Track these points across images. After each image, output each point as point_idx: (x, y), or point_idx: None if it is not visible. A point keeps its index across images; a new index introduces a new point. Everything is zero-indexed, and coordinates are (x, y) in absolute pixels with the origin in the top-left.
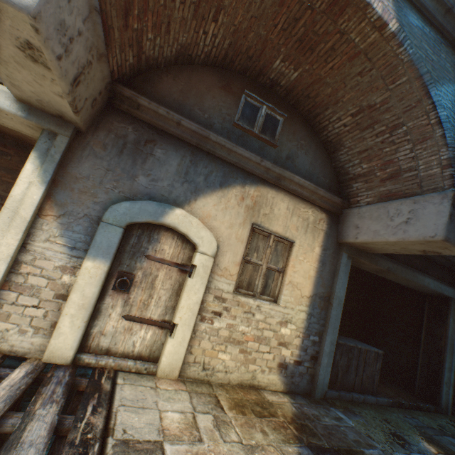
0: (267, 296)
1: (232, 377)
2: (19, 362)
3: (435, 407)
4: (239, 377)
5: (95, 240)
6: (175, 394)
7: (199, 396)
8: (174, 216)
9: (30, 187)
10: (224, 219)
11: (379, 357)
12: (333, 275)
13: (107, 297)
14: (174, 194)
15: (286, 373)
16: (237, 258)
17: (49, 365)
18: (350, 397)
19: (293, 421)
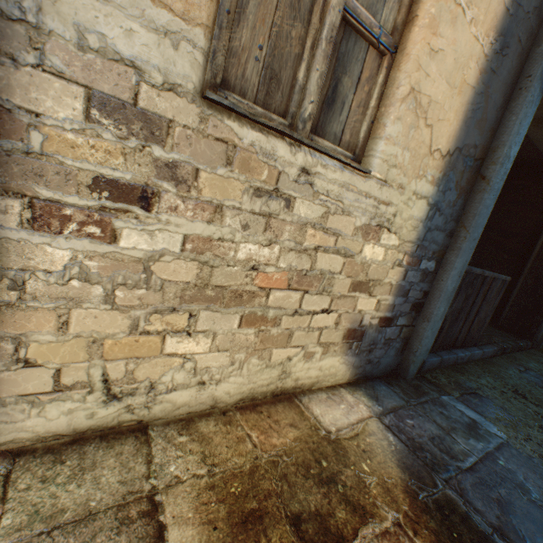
0: (333, 142)
1: (222, 390)
2: None
3: (532, 342)
4: (246, 384)
5: None
6: None
7: None
8: None
9: None
10: None
11: (502, 289)
12: (510, 96)
13: None
14: None
15: (360, 348)
16: None
17: None
18: (453, 360)
19: (416, 506)
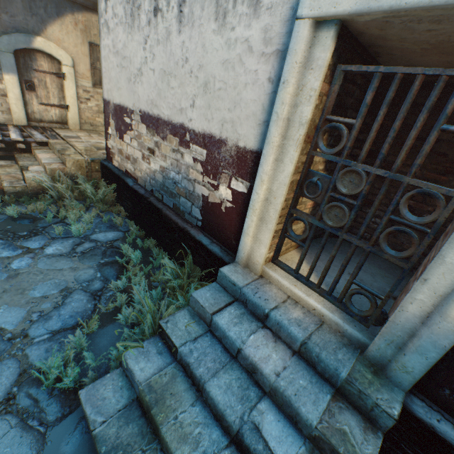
0: None
1: None
2: (6, 126)
3: None
4: None
5: (2, 63)
6: (81, 132)
7: (92, 133)
8: (39, 43)
9: None
10: (70, 41)
11: None
12: None
13: (26, 95)
14: (31, 26)
15: None
16: (88, 67)
17: (19, 127)
18: None
19: None
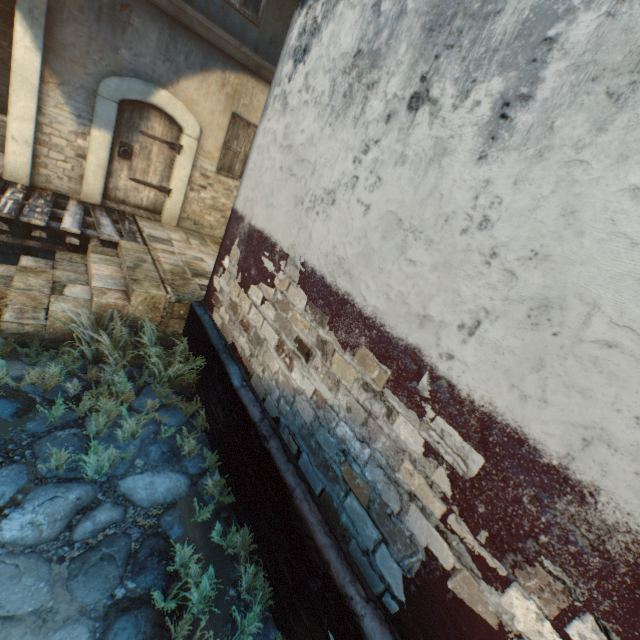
0: None
1: (216, 233)
2: (67, 199)
3: None
4: (222, 234)
5: (97, 113)
6: (176, 231)
7: (192, 235)
8: (160, 98)
9: (29, 53)
10: (206, 106)
11: None
12: None
13: (115, 162)
14: (158, 74)
15: None
16: (219, 144)
17: (87, 204)
18: None
19: None
